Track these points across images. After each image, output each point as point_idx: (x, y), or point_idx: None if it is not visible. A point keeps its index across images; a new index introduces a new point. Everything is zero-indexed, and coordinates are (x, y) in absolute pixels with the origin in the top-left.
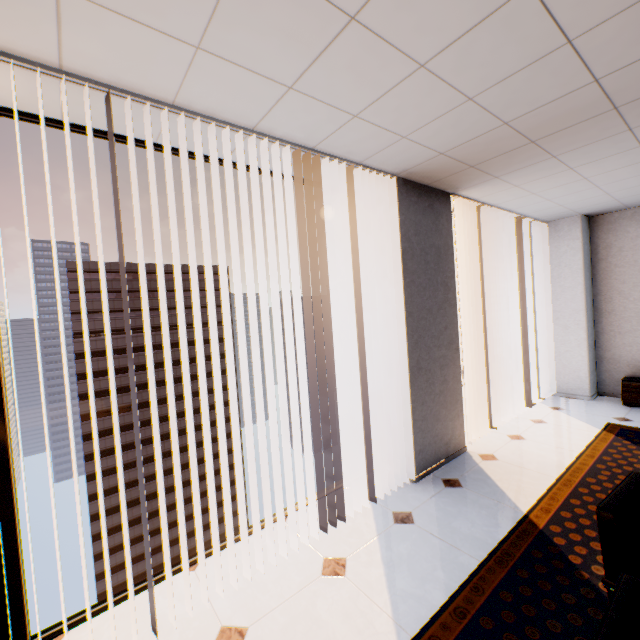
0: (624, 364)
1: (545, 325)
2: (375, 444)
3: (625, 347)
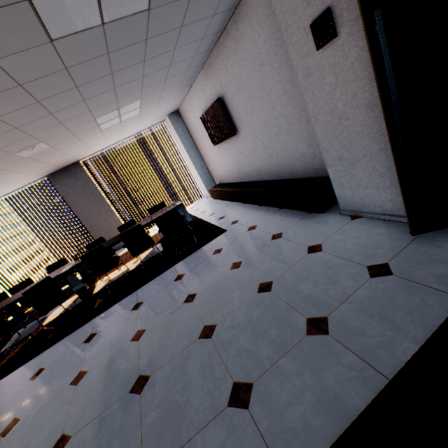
0: (216, 178)
1: (190, 168)
2: None
3: (213, 171)
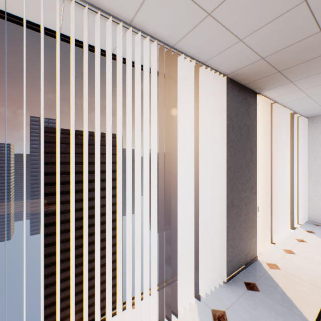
0: None
1: (302, 179)
2: (198, 251)
3: None
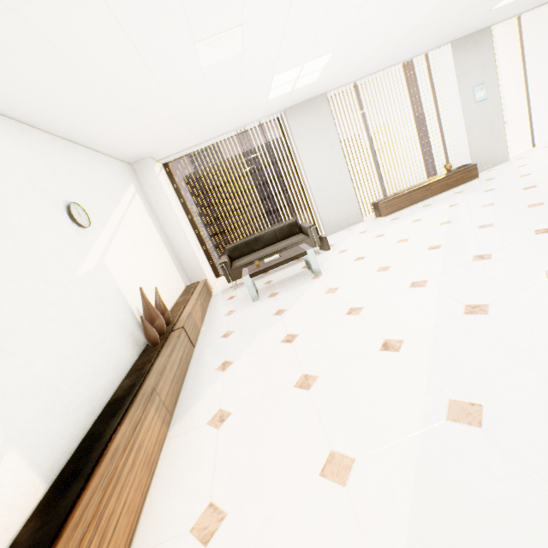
0: None
1: None
2: None
3: None
